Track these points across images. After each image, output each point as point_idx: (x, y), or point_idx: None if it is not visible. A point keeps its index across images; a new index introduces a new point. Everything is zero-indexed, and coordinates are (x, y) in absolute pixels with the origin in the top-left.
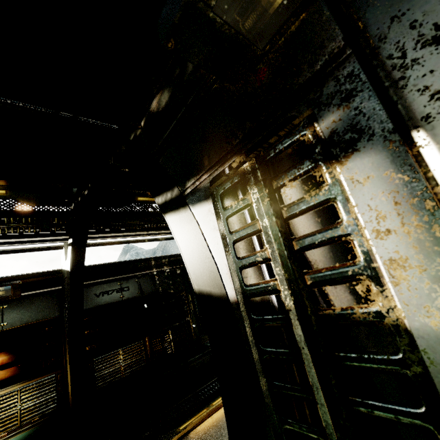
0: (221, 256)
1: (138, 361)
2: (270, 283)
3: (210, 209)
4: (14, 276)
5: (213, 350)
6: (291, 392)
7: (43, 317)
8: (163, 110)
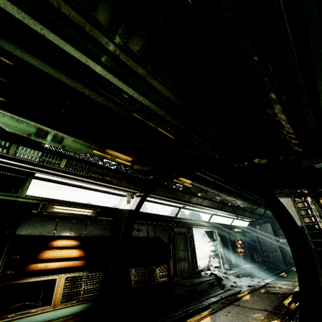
0: (295, 213)
1: (139, 281)
2: (315, 222)
3: (289, 199)
4: (99, 206)
5: (288, 241)
6: None
7: (102, 234)
8: (262, 164)
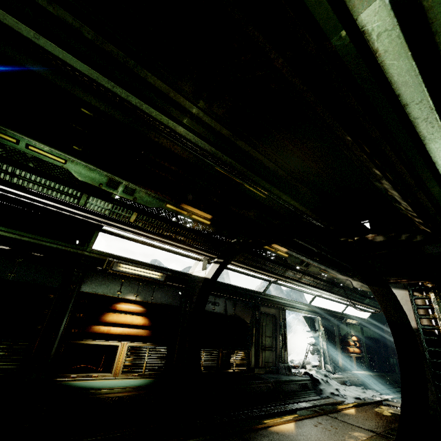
0: (410, 311)
1: (211, 365)
2: (435, 326)
3: (405, 293)
4: (169, 269)
5: (396, 345)
6: (440, 362)
7: (171, 303)
8: (377, 242)
